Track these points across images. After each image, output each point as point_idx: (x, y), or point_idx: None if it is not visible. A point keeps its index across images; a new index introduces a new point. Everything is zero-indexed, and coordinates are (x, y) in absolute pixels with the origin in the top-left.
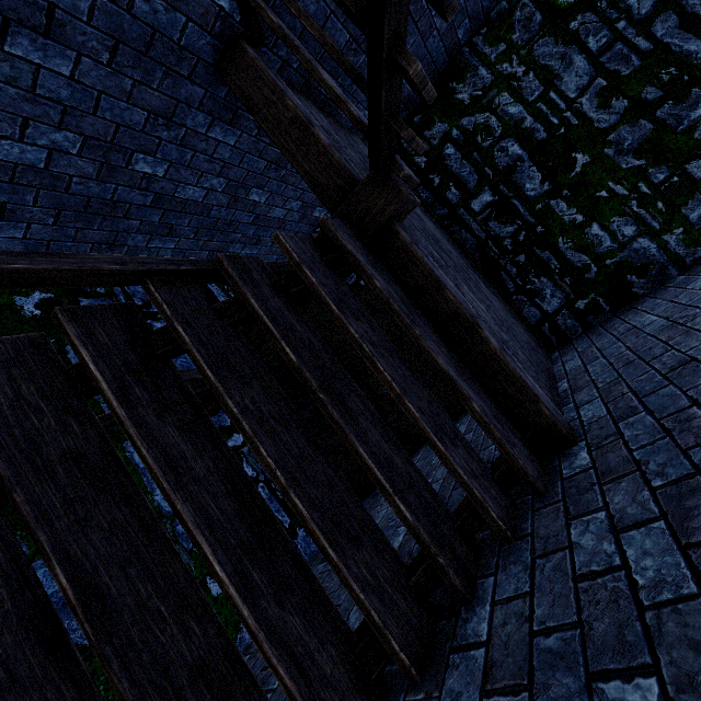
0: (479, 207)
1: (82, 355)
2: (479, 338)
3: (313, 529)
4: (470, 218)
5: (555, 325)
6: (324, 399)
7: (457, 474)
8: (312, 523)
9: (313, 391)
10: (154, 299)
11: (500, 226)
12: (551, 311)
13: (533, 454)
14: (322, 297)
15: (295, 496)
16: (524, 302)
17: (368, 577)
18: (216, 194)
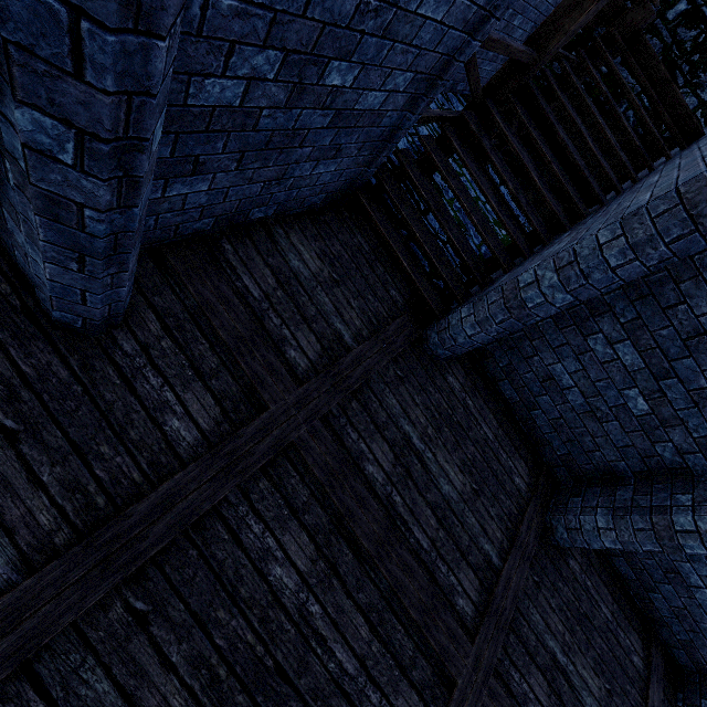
0: (673, 16)
1: (551, 83)
2: (671, 89)
3: (611, 141)
4: (663, 27)
5: (706, 110)
6: (613, 105)
7: (655, 136)
8: (611, 139)
9: (609, 102)
10: (563, 66)
11: (685, 31)
12: (706, 99)
13: (683, 141)
14: (612, 67)
15: (606, 131)
16: (687, 94)
17: (624, 158)
18: (502, 22)
